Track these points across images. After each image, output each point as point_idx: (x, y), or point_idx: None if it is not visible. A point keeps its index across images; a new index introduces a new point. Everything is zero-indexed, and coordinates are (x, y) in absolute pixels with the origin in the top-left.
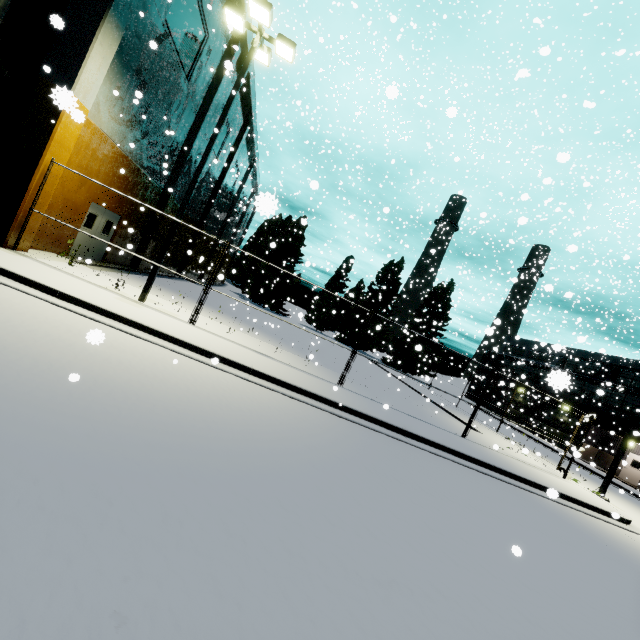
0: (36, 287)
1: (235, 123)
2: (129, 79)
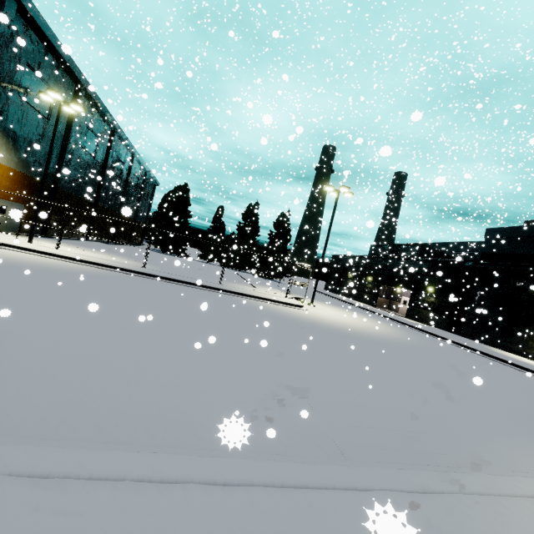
0: None
1: (103, 132)
2: (5, 132)
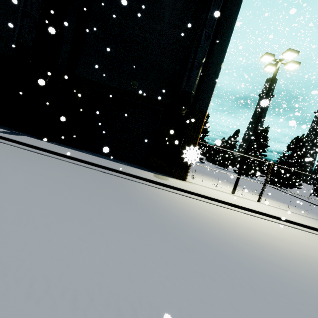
0: (231, 205)
1: None
2: None
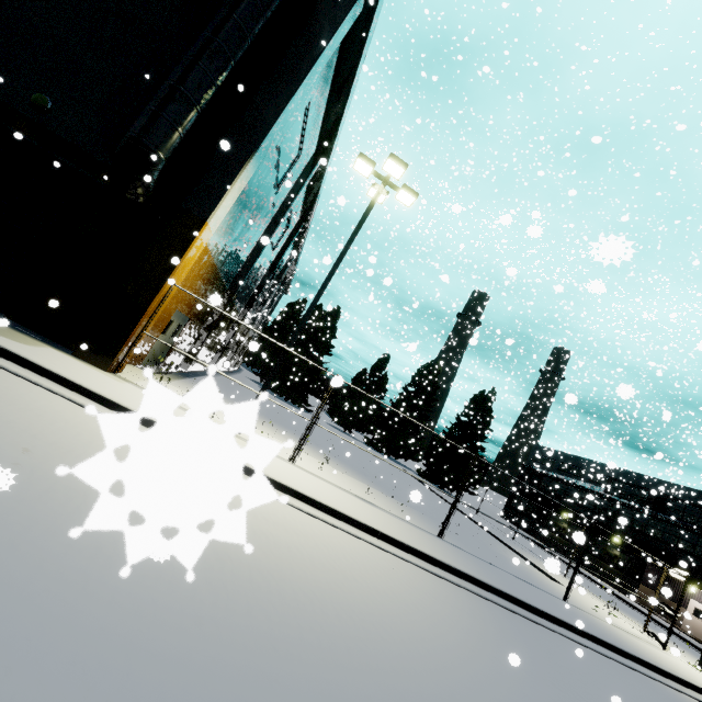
0: None
1: (294, 220)
2: (240, 199)
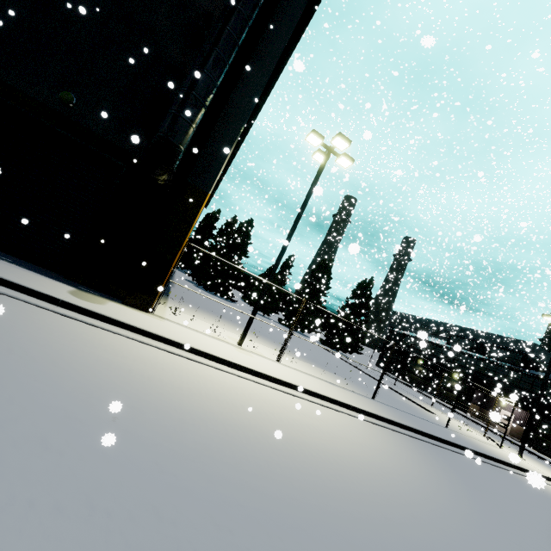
0: (218, 361)
1: None
2: None
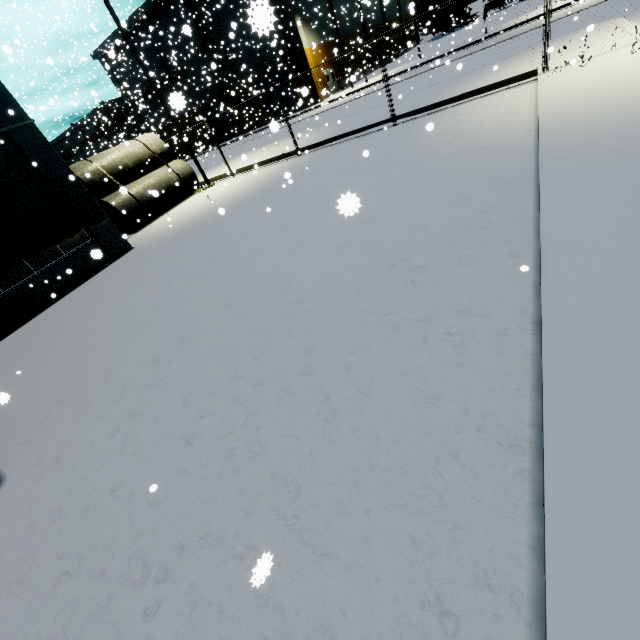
0: (332, 101)
1: None
2: (305, 21)
